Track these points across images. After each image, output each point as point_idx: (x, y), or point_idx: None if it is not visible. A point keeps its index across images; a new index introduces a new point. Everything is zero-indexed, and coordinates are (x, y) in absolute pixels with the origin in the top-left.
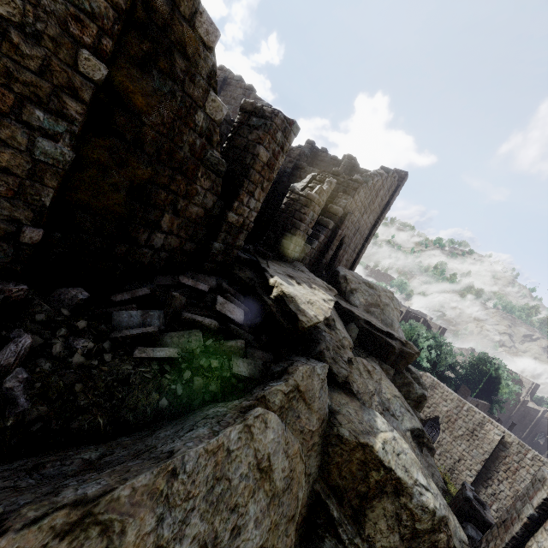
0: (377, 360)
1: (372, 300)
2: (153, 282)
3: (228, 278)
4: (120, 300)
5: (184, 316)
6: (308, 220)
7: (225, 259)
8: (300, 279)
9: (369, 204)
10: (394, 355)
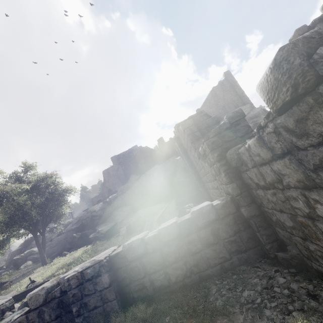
0: None
1: None
2: None
3: None
4: None
5: None
6: None
7: None
8: None
9: (215, 101)
10: None
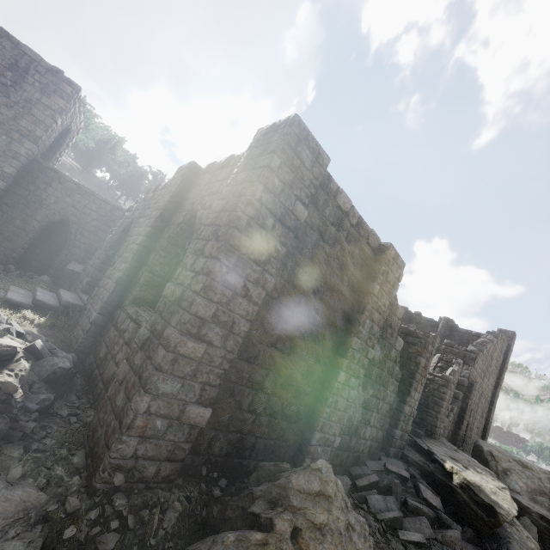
0: None
1: (534, 485)
2: (367, 467)
3: (402, 460)
4: (362, 485)
5: (410, 502)
6: (447, 398)
7: (400, 443)
8: (462, 461)
9: (486, 367)
10: None
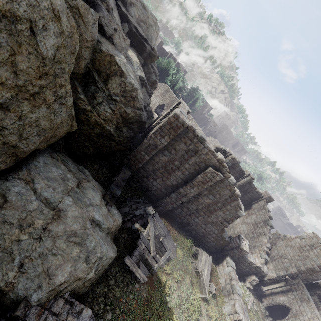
0: (136, 52)
1: (143, 18)
2: None
3: None
4: None
5: None
6: None
7: None
8: None
9: None
10: (146, 53)
